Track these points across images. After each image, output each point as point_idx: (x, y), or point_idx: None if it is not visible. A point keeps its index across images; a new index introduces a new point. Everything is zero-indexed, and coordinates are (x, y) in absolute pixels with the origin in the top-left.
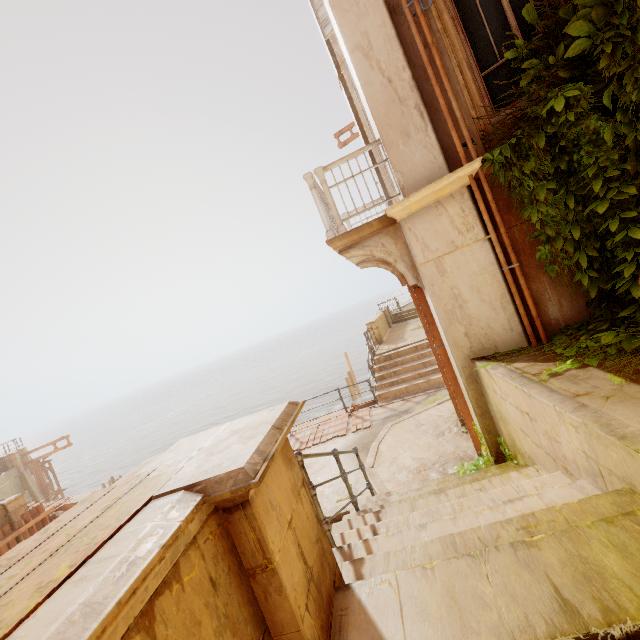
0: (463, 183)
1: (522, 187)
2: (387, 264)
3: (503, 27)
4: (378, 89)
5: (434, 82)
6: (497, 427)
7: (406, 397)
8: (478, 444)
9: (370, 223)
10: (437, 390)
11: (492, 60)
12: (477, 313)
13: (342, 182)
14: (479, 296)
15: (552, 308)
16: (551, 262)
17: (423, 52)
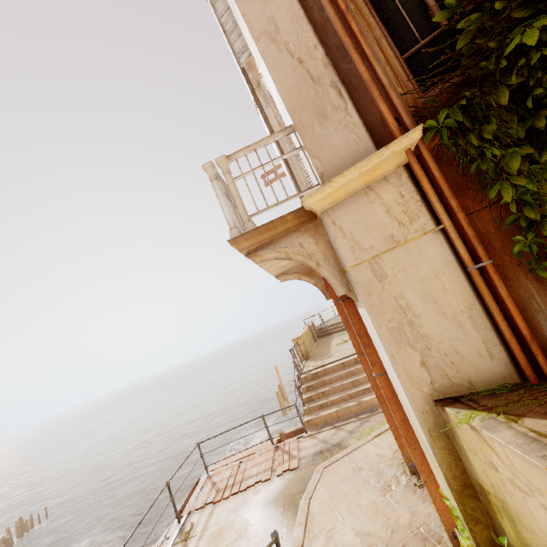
0: (399, 161)
1: (481, 159)
2: (309, 276)
3: (421, 10)
4: (288, 71)
5: (352, 49)
6: (490, 514)
7: (337, 424)
8: (448, 521)
9: (284, 217)
10: (370, 415)
11: (412, 43)
12: (436, 332)
13: (249, 172)
14: (436, 308)
15: (546, 323)
16: (539, 257)
17: (337, 20)
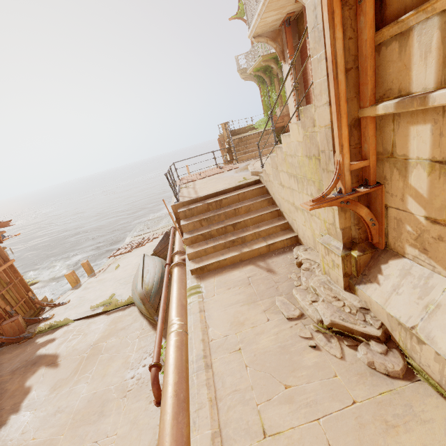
0: None
1: None
2: (273, 41)
3: None
4: None
5: None
6: None
7: (256, 158)
8: None
9: None
10: None
11: None
12: None
13: None
14: None
15: None
16: None
17: None
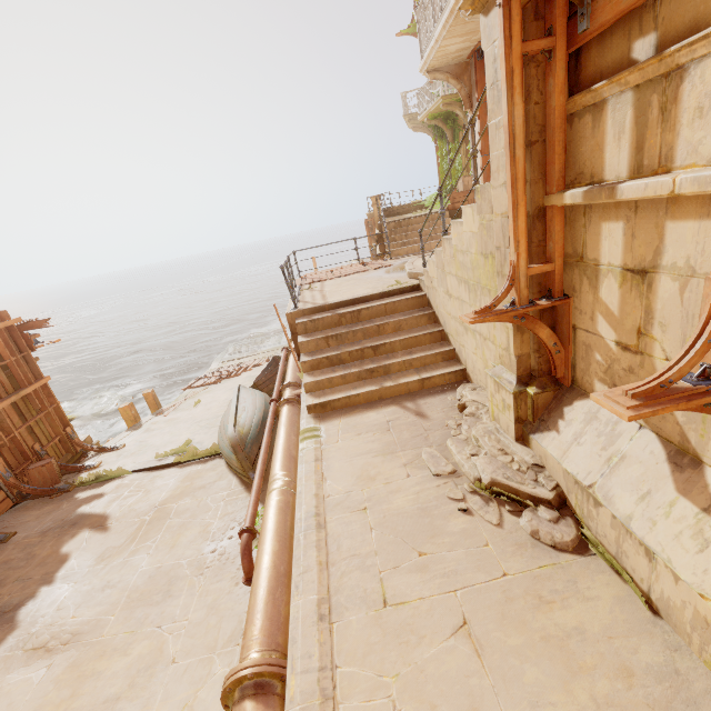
0: None
1: None
2: (457, 80)
3: None
4: None
5: None
6: None
7: (419, 253)
8: None
9: None
10: None
11: None
12: None
13: None
14: None
15: None
16: None
17: None
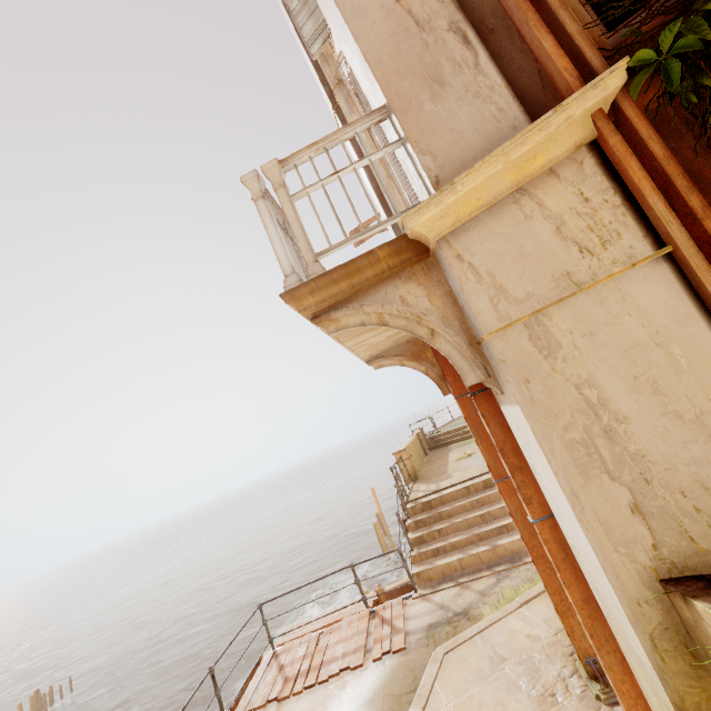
0: (579, 136)
1: None
2: (416, 360)
3: None
4: (376, 18)
5: None
6: None
7: (461, 579)
8: None
9: (372, 253)
10: (511, 567)
11: None
12: (661, 449)
13: (316, 185)
14: (661, 403)
15: None
16: None
17: None
